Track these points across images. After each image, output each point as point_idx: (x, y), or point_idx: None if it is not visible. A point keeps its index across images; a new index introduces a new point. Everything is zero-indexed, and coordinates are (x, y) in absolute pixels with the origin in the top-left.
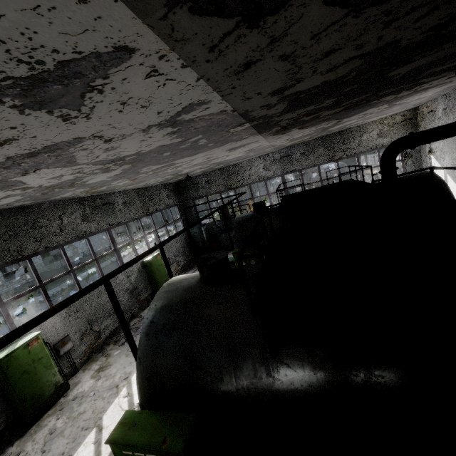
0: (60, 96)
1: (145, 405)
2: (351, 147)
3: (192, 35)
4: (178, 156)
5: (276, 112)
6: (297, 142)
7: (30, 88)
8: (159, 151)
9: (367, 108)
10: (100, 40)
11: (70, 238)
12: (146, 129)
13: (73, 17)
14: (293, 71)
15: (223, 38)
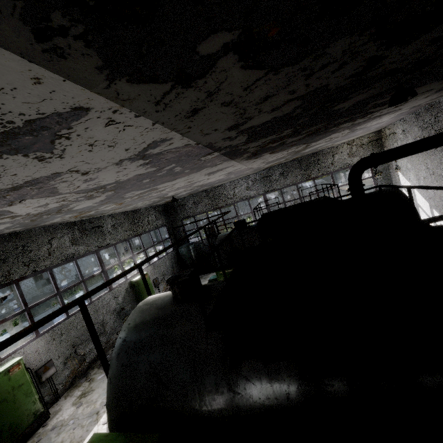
0: (32, 144)
1: (114, 428)
2: (325, 166)
3: (136, 96)
4: (158, 182)
5: (240, 142)
6: (275, 164)
7: (5, 140)
8: (137, 179)
9: (330, 134)
10: (58, 104)
11: (59, 261)
12: (119, 162)
13: (32, 92)
14: (239, 112)
15: (164, 96)
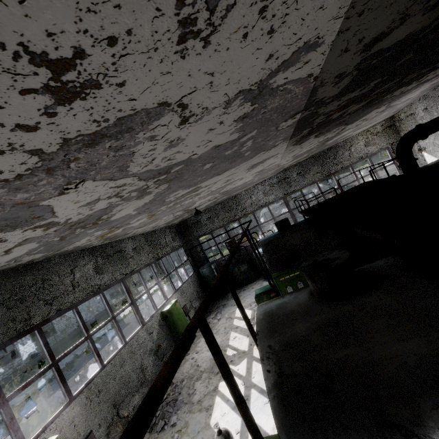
0: None
1: None
2: (343, 159)
3: None
4: (211, 173)
5: (333, 94)
6: (293, 163)
7: None
8: (206, 158)
9: (373, 108)
10: None
11: (84, 295)
12: (231, 100)
13: None
14: None
15: None
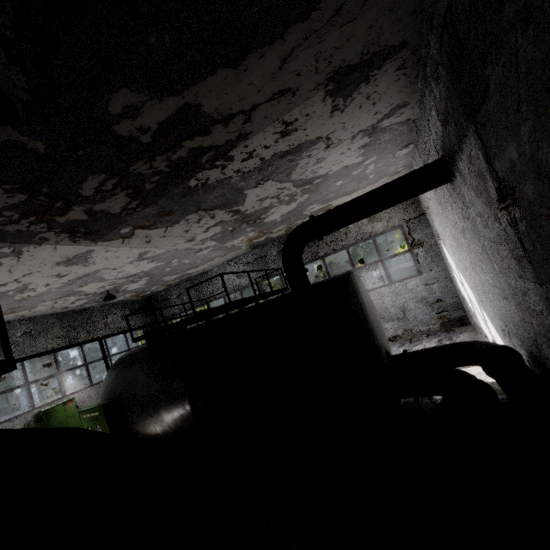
0: None
1: None
2: (337, 238)
3: None
4: None
5: None
6: (258, 240)
7: None
8: None
9: (229, 191)
10: None
11: None
12: None
13: None
14: None
15: None
